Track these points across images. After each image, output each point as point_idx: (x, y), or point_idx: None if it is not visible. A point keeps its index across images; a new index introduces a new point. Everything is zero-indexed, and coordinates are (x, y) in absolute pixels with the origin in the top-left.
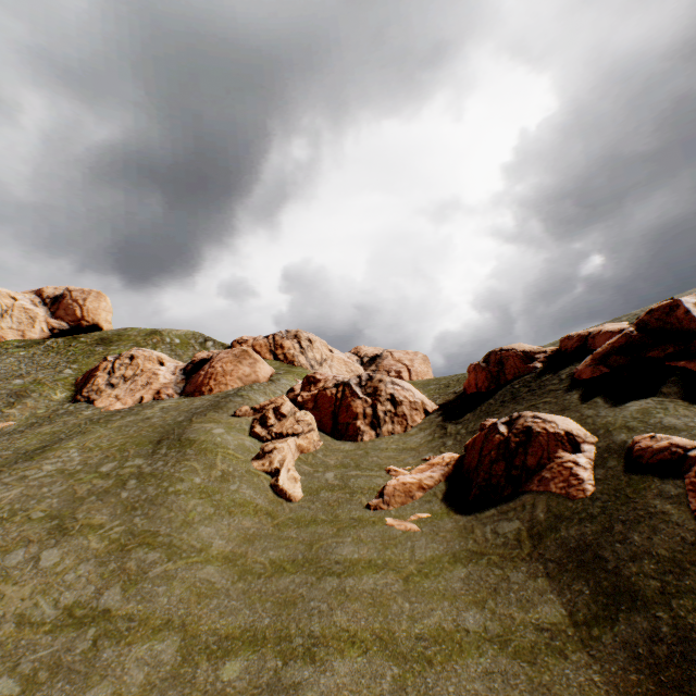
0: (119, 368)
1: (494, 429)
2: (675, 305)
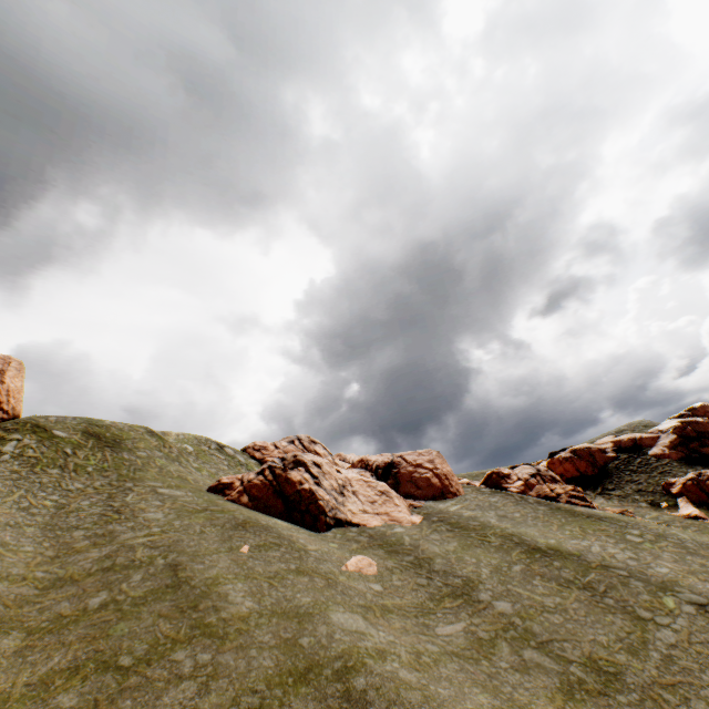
0: (321, 477)
1: (699, 479)
2: (685, 426)
